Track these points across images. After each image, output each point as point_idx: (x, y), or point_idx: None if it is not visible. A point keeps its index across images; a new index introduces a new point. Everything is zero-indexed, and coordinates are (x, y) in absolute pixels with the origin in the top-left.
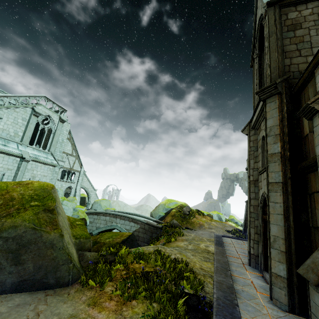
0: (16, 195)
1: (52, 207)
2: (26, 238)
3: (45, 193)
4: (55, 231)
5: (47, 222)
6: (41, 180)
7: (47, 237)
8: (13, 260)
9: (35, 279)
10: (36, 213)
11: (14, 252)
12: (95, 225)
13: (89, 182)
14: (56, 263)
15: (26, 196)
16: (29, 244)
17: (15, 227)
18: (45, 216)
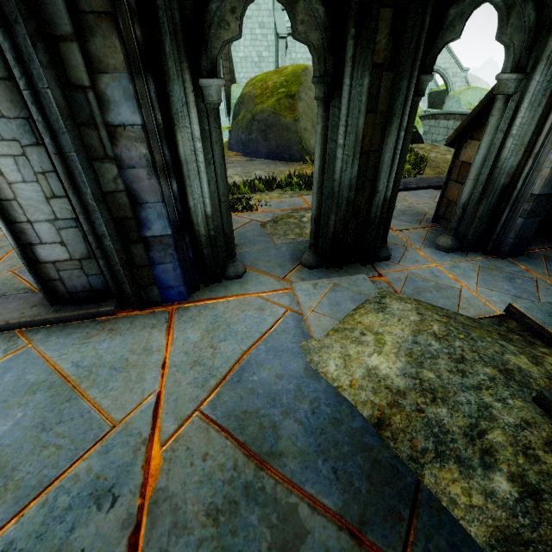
0: (270, 84)
1: (293, 92)
2: (270, 121)
3: (294, 78)
4: (290, 116)
5: (287, 108)
6: None
7: (284, 121)
8: (264, 138)
9: (277, 153)
10: (278, 99)
11: (264, 132)
12: (431, 138)
13: (449, 53)
14: (290, 144)
15: (277, 84)
16: (272, 126)
17: (262, 112)
18: (286, 102)
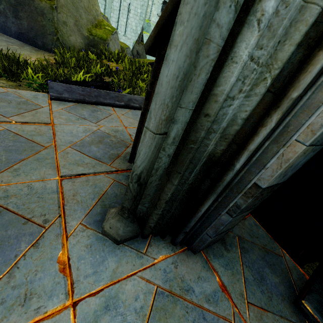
0: None
1: None
2: None
3: None
4: (47, 1)
5: None
6: (132, 5)
7: (38, 4)
8: (14, 14)
9: (29, 36)
10: None
11: (14, 7)
12: None
13: None
14: (44, 31)
15: None
16: (24, 4)
17: None
18: None
